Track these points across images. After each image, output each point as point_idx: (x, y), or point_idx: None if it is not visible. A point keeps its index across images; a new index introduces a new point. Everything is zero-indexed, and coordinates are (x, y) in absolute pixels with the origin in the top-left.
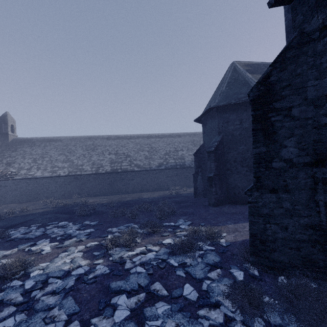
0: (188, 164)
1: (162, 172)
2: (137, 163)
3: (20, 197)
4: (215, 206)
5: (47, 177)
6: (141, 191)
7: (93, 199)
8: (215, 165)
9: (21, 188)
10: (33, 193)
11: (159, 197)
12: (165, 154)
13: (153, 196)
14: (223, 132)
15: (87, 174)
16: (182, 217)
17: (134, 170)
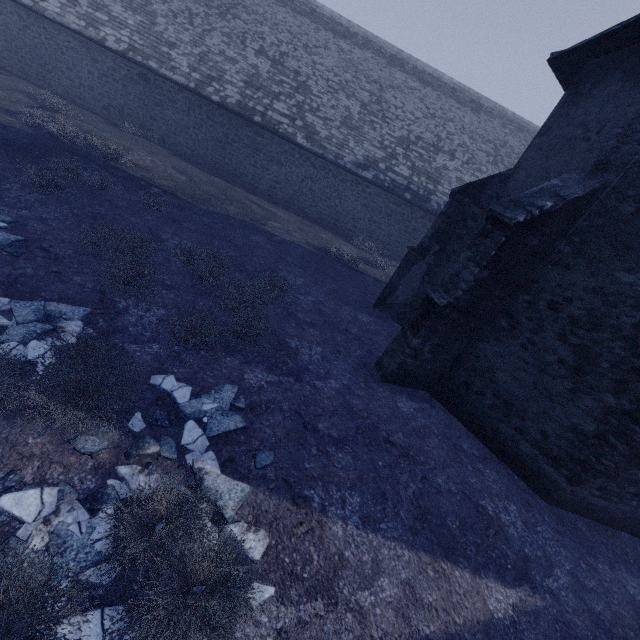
0: (436, 204)
1: (361, 187)
2: (313, 125)
3: (5, 56)
4: (388, 382)
5: (72, 30)
6: (287, 206)
7: (157, 160)
8: (478, 277)
9: (7, 27)
10: (37, 61)
11: (299, 249)
12: (400, 140)
13: (288, 238)
14: (622, 170)
15: (173, 81)
16: (254, 372)
17: (293, 141)
